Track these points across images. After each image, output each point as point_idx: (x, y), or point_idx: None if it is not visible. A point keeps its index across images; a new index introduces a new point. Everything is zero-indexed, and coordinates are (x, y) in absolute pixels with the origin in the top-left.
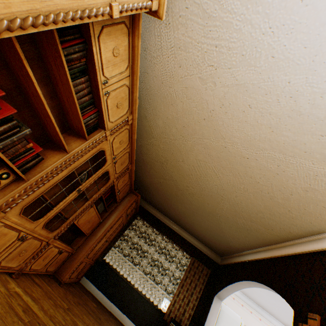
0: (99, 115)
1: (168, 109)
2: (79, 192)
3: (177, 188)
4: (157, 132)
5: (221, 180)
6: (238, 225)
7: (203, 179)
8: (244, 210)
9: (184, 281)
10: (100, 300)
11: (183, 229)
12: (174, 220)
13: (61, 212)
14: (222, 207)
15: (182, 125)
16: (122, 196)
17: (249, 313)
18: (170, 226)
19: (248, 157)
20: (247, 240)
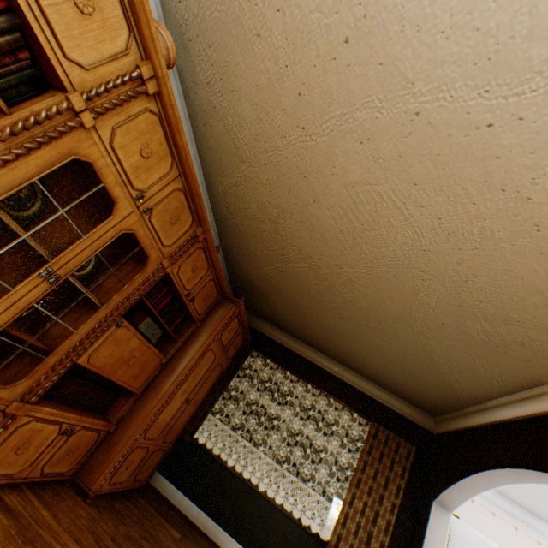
0: (27, 37)
1: (253, 57)
2: (50, 281)
3: (316, 277)
4: (246, 142)
5: (415, 224)
6: (470, 340)
7: (370, 236)
8: (485, 295)
9: (360, 474)
10: (194, 519)
11: (345, 367)
12: (326, 350)
13: (16, 334)
14: (427, 299)
15: (295, 92)
16: (204, 307)
17: (511, 530)
18: (319, 365)
19: (493, 119)
20: (497, 374)
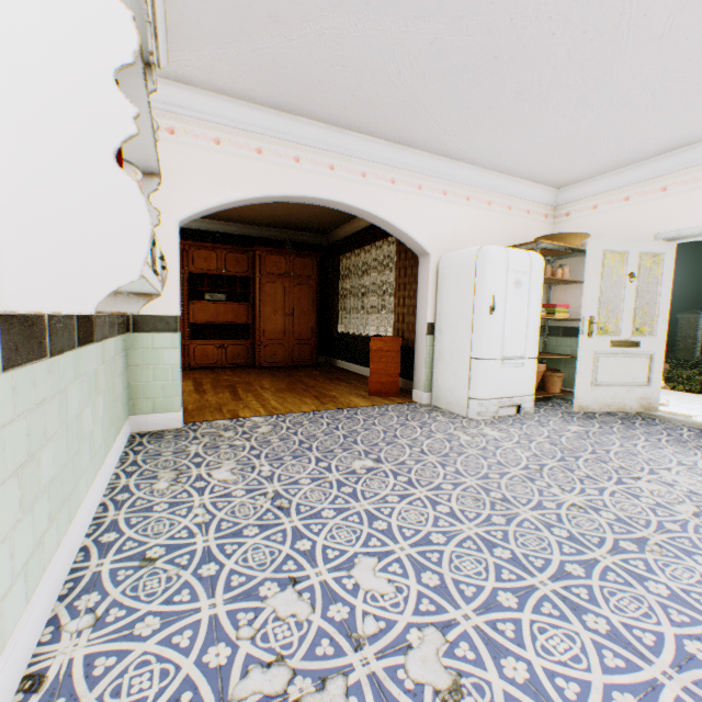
0: None
1: None
2: None
3: None
4: None
5: None
6: None
7: None
8: None
9: (399, 281)
10: (353, 371)
11: None
12: None
13: None
14: None
15: None
16: (244, 268)
17: None
18: (368, 225)
19: None
20: None
